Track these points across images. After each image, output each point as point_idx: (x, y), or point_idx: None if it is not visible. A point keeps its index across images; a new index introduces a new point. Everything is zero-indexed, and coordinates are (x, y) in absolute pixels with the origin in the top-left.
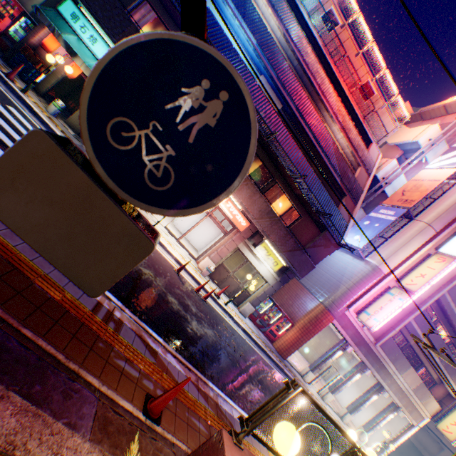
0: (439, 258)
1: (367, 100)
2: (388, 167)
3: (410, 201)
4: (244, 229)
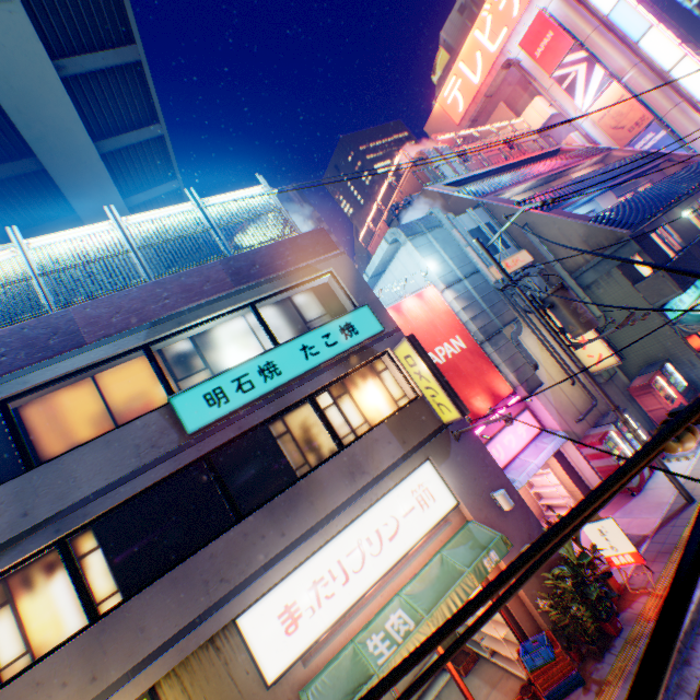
0: None
1: (514, 147)
2: (577, 141)
3: (640, 120)
4: None
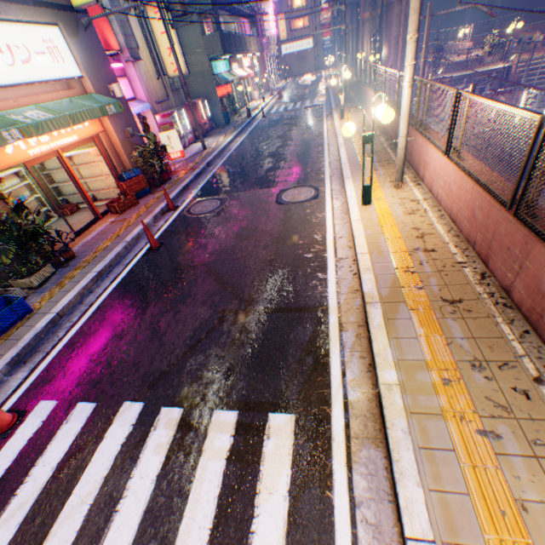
0: None
1: None
2: None
3: None
4: (251, 63)
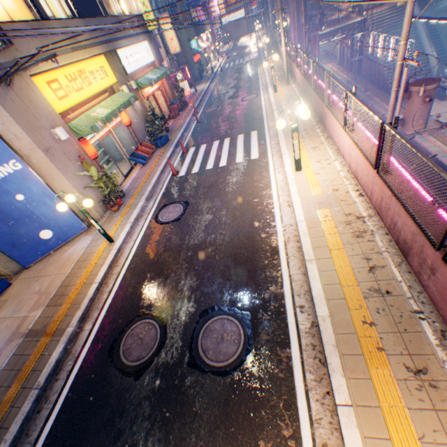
0: None
1: None
2: None
3: None
4: (207, 37)
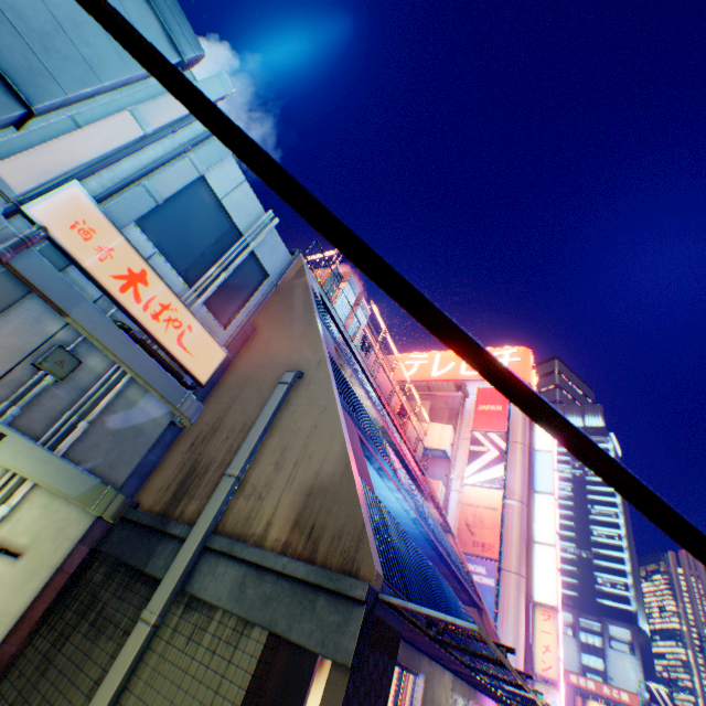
0: (544, 612)
1: (404, 420)
2: (439, 493)
3: (490, 545)
4: None
